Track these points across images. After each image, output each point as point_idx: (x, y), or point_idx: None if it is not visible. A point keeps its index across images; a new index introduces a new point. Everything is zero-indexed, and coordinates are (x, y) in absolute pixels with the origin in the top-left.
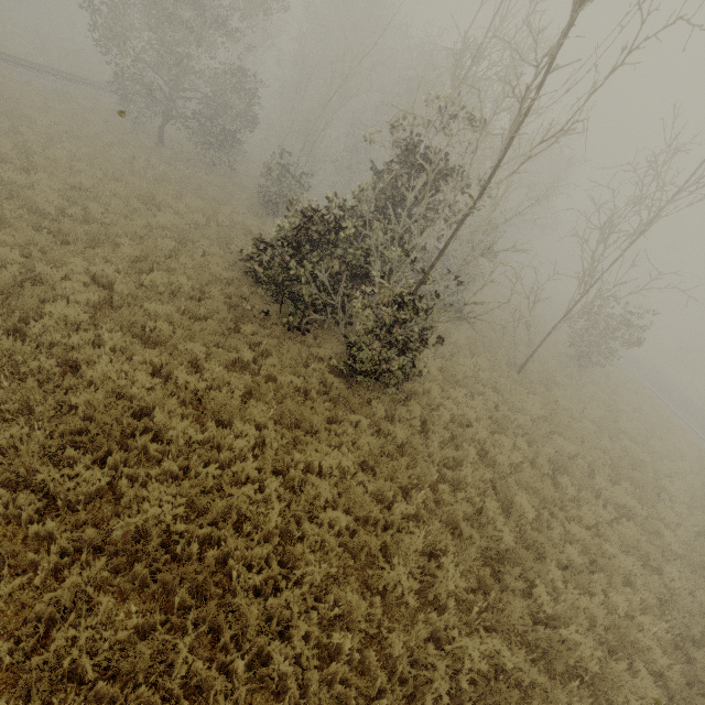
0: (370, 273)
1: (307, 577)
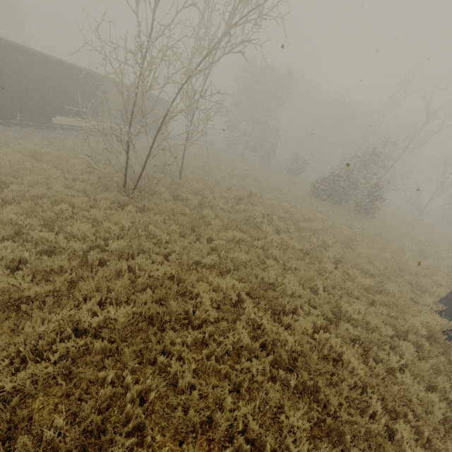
0: (355, 185)
1: (372, 231)
